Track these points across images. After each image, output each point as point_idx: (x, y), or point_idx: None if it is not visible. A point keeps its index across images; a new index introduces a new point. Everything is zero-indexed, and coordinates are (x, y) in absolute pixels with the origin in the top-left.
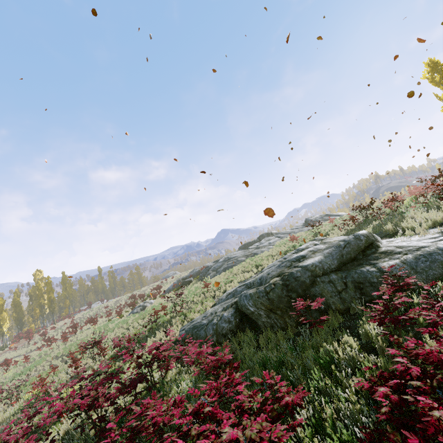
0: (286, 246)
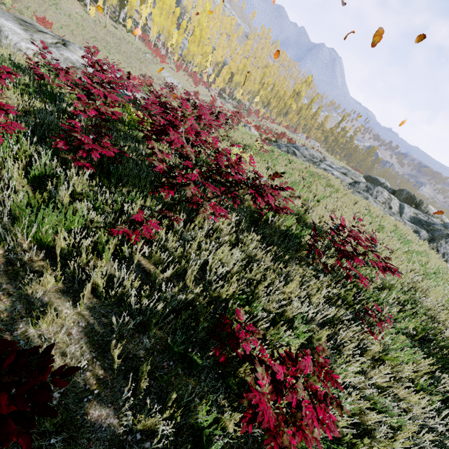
0: (242, 138)
